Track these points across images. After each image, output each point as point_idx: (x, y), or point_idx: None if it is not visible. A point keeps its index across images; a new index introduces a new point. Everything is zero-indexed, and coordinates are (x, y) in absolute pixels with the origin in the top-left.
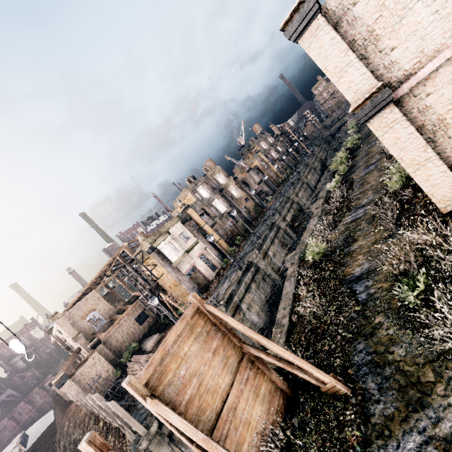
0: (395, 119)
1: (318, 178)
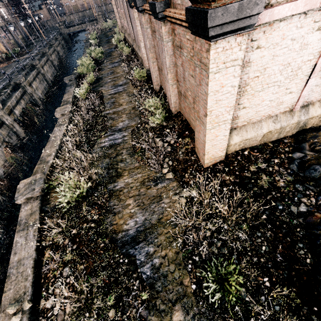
0: (235, 58)
1: (56, 73)
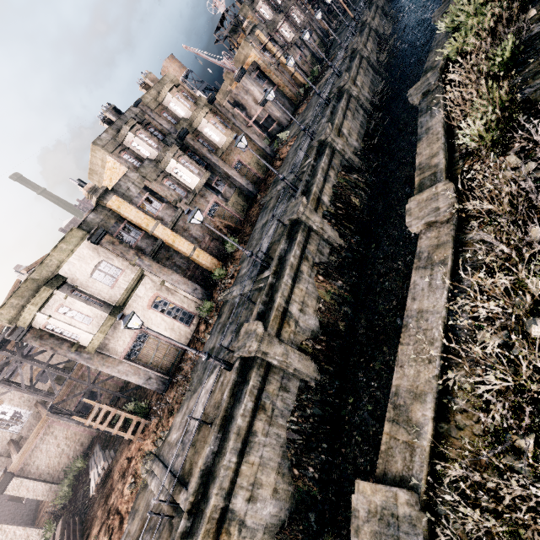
0: None
1: (376, 80)
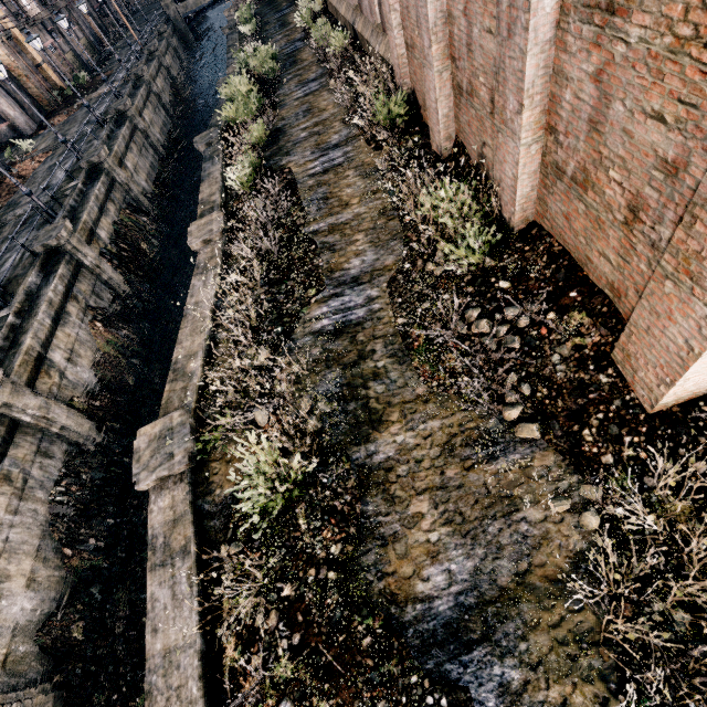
0: None
1: (170, 124)
